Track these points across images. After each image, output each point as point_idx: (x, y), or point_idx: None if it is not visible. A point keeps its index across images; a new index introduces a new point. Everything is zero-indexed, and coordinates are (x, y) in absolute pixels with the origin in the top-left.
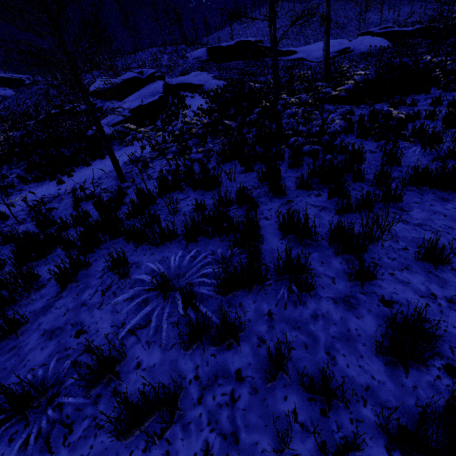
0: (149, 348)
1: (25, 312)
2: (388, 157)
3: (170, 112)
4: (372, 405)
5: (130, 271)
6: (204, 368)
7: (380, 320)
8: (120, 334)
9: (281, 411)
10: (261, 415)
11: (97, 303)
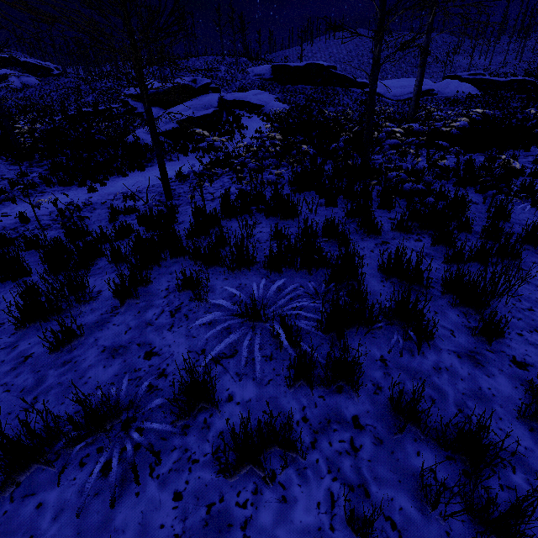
0: (240, 380)
1: (75, 324)
2: (497, 210)
3: (224, 131)
4: (523, 472)
5: (201, 294)
6: (313, 409)
7: (516, 382)
8: (201, 361)
9: (416, 467)
10: (391, 469)
11: (166, 324)
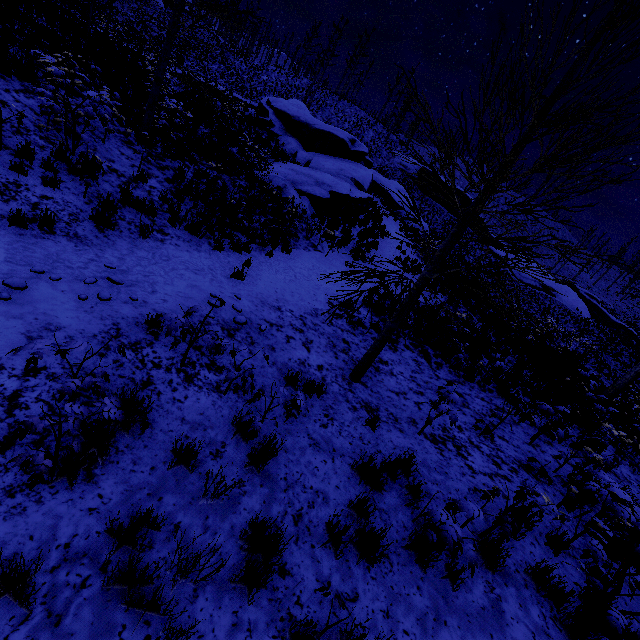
0: None
1: None
2: None
3: (368, 227)
4: None
5: None
6: None
7: None
8: None
9: None
10: None
11: None
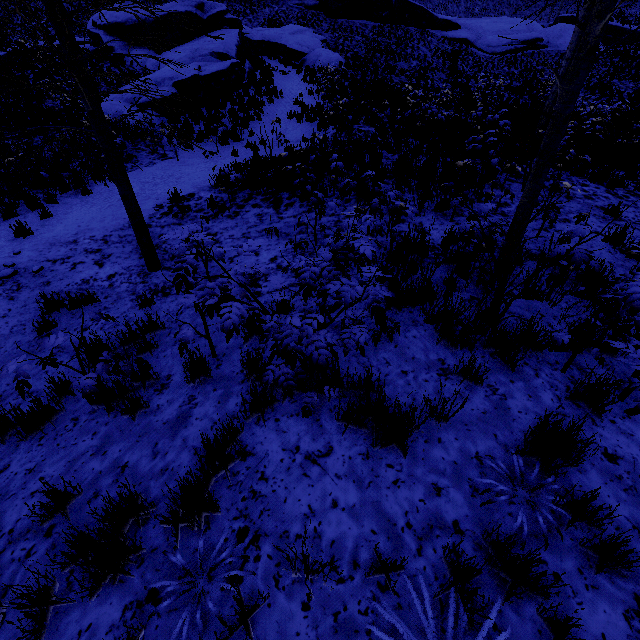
0: None
1: None
2: None
3: (247, 99)
4: None
5: None
6: None
7: None
8: None
9: None
10: None
11: None
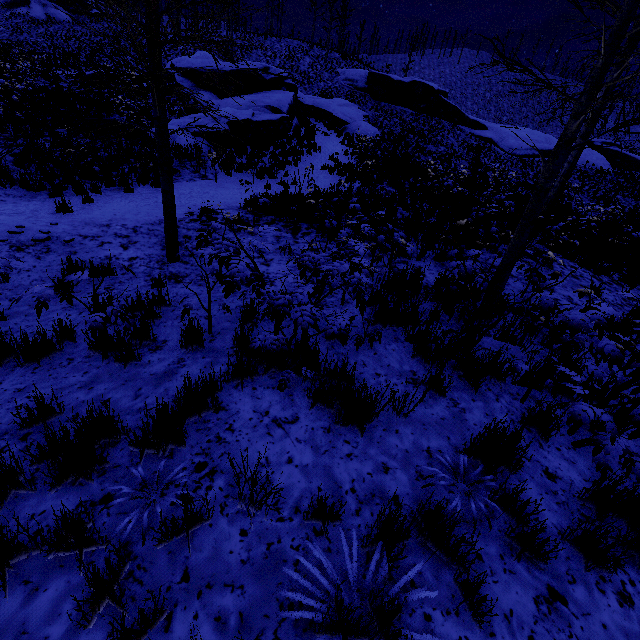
0: None
1: None
2: None
3: (289, 147)
4: None
5: None
6: None
7: None
8: None
9: None
10: None
11: None
